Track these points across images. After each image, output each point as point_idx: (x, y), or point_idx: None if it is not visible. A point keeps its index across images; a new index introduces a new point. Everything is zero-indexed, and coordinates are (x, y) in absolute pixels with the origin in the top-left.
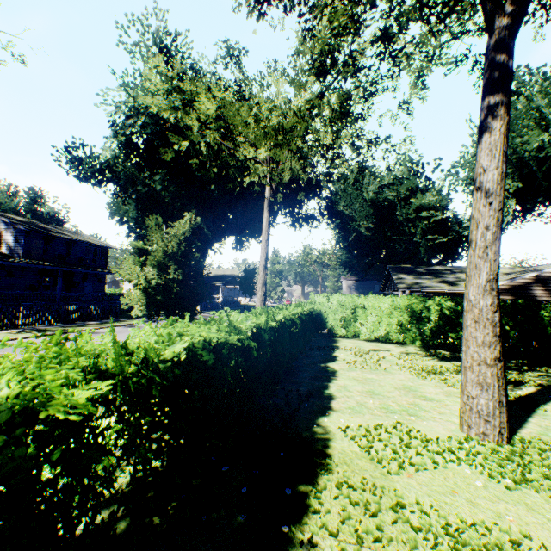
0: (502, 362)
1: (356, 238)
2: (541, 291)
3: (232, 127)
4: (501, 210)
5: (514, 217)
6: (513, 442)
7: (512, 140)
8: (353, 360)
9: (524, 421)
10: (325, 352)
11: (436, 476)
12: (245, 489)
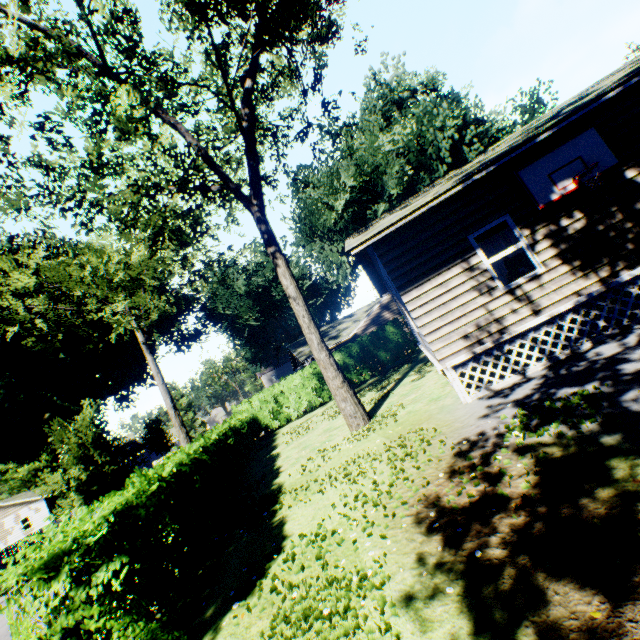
0: (347, 382)
1: (251, 331)
2: (388, 314)
3: (67, 289)
4: (305, 304)
5: (354, 265)
6: (371, 419)
7: (319, 220)
8: (290, 438)
9: (382, 405)
10: (268, 447)
11: (336, 457)
12: (242, 530)
